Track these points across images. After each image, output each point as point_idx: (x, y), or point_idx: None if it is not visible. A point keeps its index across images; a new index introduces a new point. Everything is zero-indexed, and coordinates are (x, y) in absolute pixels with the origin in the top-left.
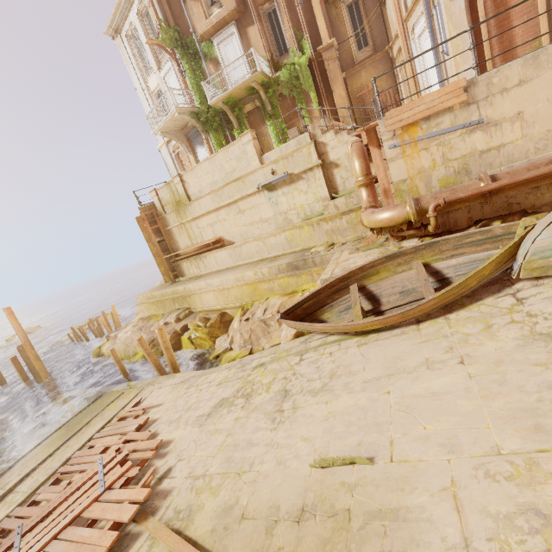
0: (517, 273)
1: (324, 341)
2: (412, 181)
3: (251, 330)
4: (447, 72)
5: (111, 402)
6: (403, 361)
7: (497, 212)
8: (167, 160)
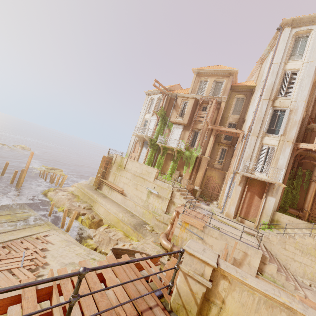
0: None
1: None
2: (178, 238)
3: (103, 238)
4: (228, 202)
5: (37, 225)
6: None
7: None
8: (132, 141)
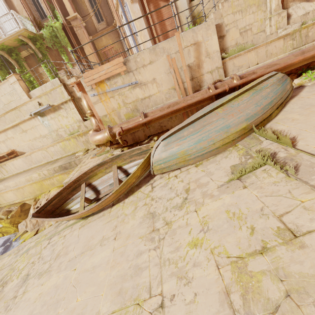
0: (153, 172)
1: (66, 225)
2: (110, 116)
3: None
4: (140, 45)
5: None
6: (93, 240)
7: (157, 131)
8: None
